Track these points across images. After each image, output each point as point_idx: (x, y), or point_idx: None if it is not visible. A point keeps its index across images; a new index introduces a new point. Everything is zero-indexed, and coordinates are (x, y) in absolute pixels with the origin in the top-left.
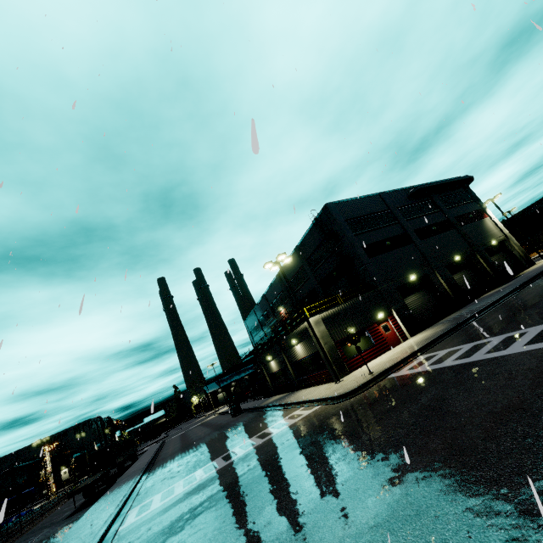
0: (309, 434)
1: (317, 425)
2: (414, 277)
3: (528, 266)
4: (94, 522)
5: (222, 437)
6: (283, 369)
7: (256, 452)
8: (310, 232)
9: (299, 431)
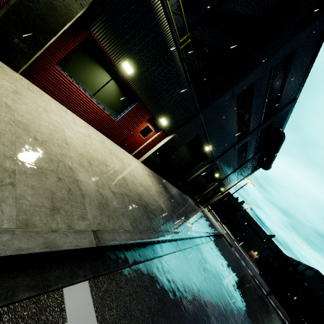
0: None
1: None
2: (207, 149)
3: (204, 206)
4: None
5: None
6: None
7: None
8: None
9: None
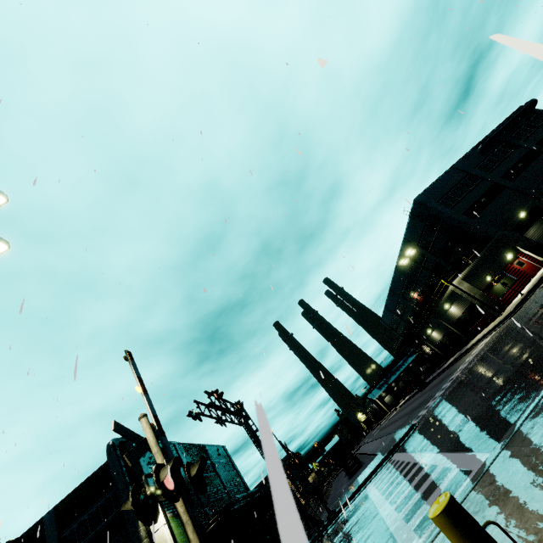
0: (498, 336)
1: (501, 332)
2: (523, 214)
3: None
4: (391, 438)
5: (430, 391)
6: (447, 334)
7: (469, 363)
8: (411, 224)
9: (490, 342)
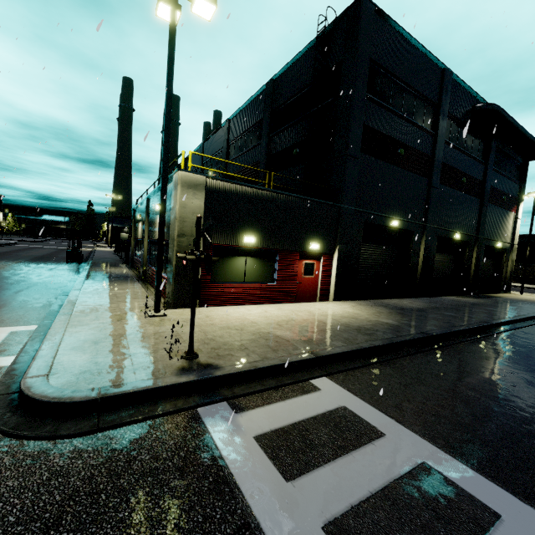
0: None
1: None
2: (396, 224)
3: (502, 291)
4: None
5: None
6: None
7: None
8: (303, 60)
9: None
